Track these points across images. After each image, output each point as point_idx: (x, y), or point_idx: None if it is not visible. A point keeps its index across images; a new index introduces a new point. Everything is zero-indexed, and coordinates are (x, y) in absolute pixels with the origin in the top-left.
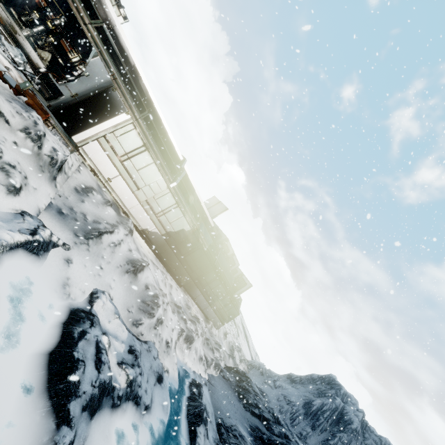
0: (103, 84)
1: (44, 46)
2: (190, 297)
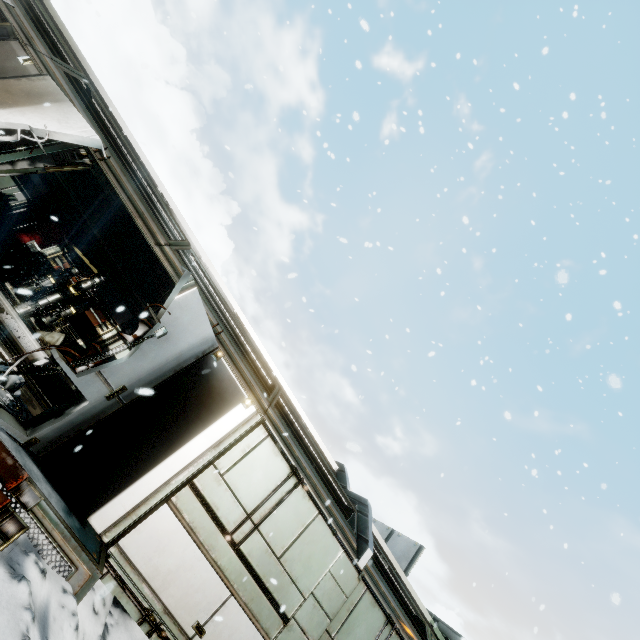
0: (195, 348)
1: (54, 326)
2: None
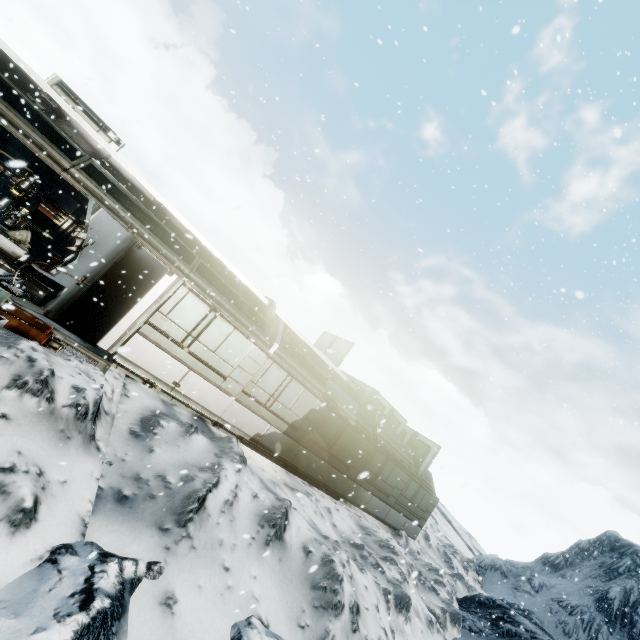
0: (121, 245)
1: (18, 224)
2: (356, 508)
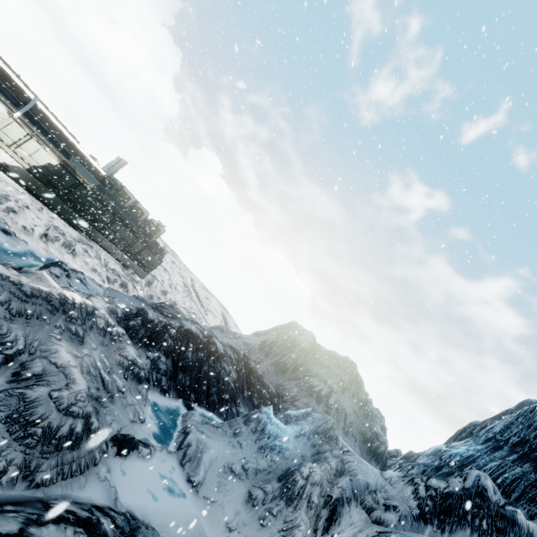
0: None
1: None
2: (96, 245)
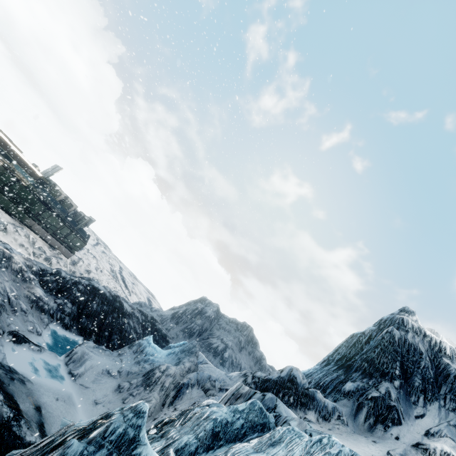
0: None
1: None
2: (28, 229)
